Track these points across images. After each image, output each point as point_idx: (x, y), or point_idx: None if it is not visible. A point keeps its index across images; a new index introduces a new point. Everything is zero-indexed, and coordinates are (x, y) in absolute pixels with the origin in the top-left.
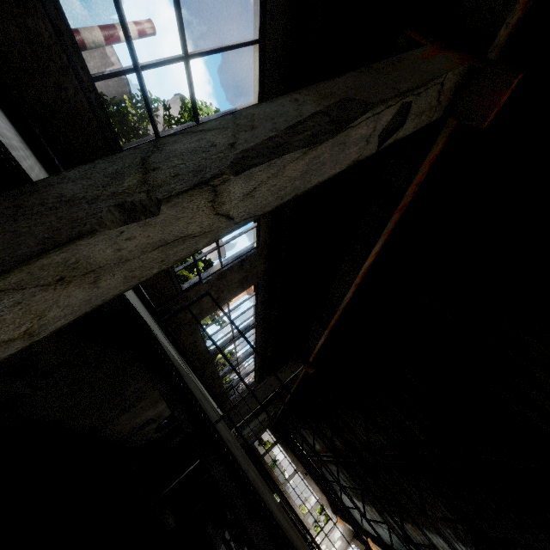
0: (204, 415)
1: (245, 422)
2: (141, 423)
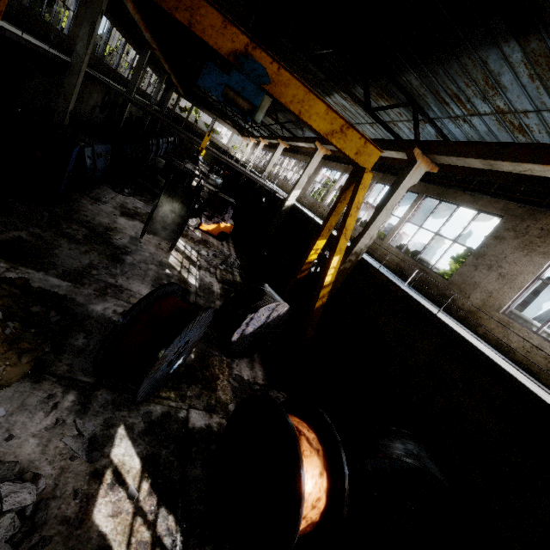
0: (106, 84)
1: (163, 99)
2: (91, 109)
